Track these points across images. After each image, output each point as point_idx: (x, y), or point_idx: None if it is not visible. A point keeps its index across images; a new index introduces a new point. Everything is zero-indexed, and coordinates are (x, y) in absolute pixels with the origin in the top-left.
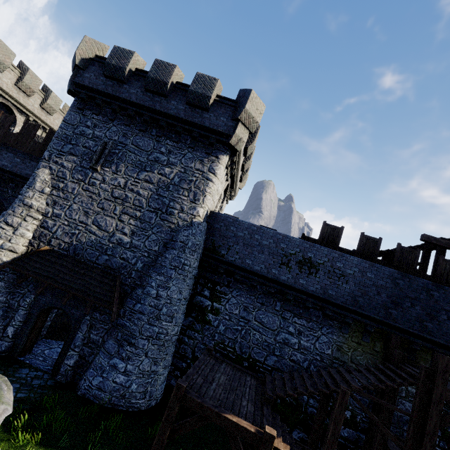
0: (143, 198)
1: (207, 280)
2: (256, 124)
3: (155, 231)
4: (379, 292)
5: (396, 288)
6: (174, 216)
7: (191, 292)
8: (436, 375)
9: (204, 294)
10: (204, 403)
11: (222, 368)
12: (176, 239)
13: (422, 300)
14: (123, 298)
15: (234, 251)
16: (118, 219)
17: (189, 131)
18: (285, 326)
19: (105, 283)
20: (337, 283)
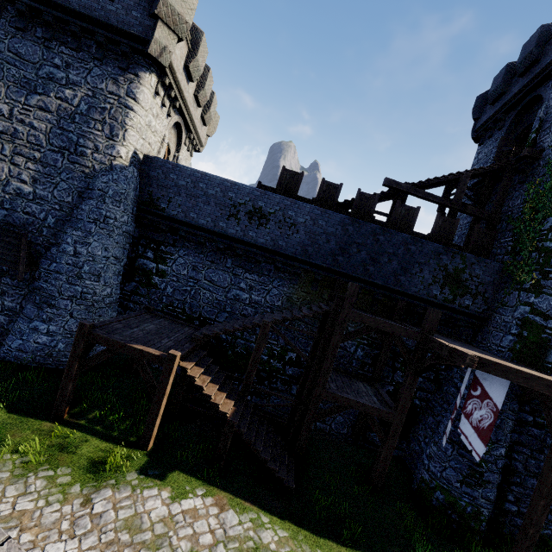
0: (40, 133)
1: (149, 240)
2: (186, 25)
3: (64, 178)
4: (328, 240)
5: (346, 235)
6: (87, 158)
7: (132, 254)
8: (345, 300)
9: (148, 257)
10: (111, 337)
11: (158, 321)
12: (93, 187)
13: (368, 245)
14: (37, 260)
15: (176, 204)
16: (10, 163)
17: (90, 32)
18: (237, 283)
19: (6, 242)
20: (287, 233)
